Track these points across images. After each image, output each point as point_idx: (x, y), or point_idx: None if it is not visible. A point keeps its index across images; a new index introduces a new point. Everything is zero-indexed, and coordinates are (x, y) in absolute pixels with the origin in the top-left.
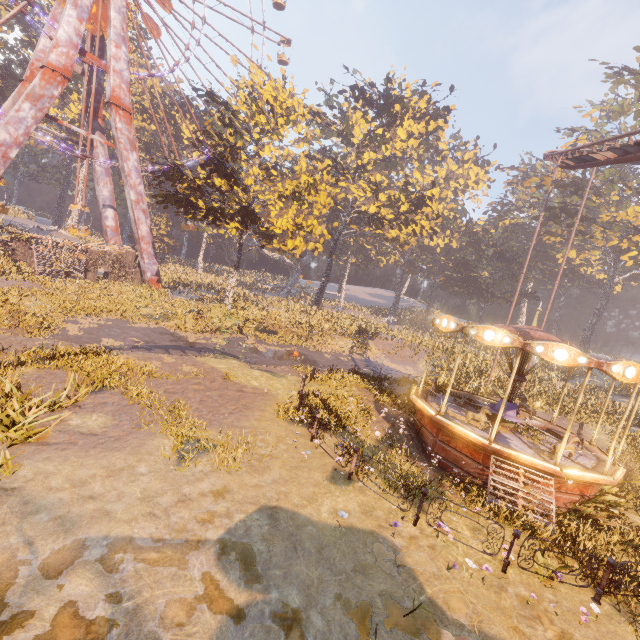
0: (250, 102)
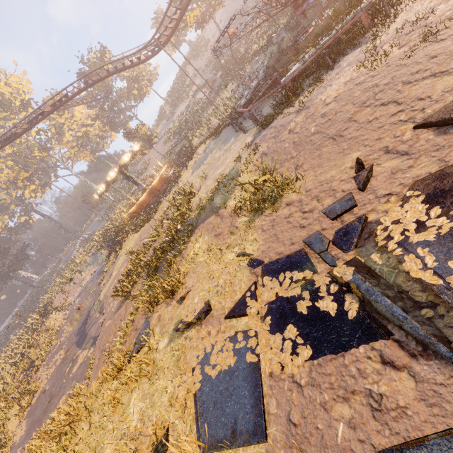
0: None
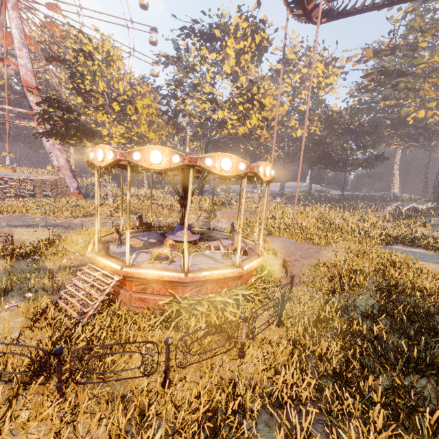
0: (76, 55)
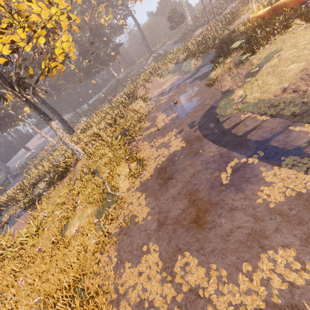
0: None
